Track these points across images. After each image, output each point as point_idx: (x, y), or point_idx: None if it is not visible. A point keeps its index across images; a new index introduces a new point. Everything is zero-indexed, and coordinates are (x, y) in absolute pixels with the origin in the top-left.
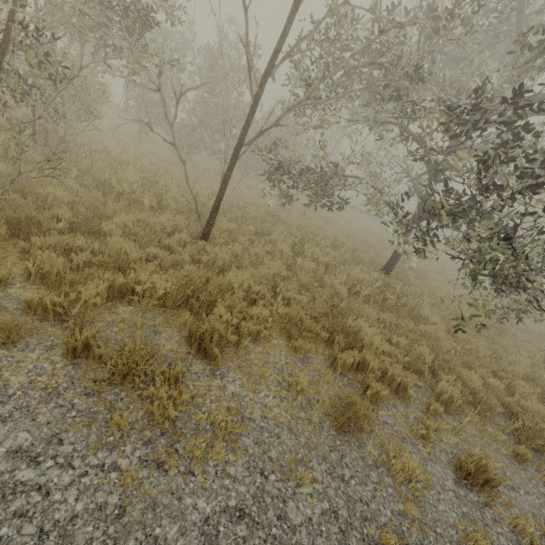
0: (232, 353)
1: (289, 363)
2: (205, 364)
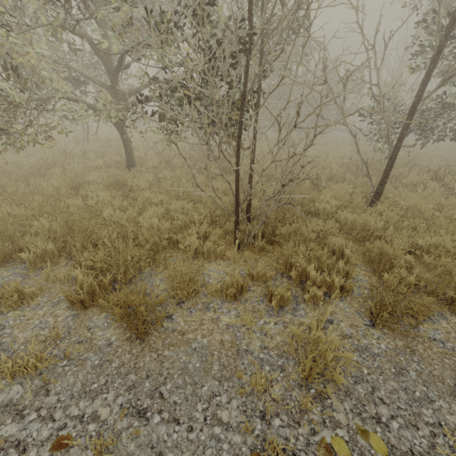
0: None
1: None
2: None
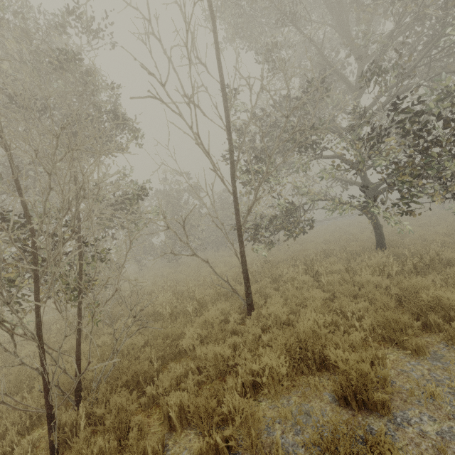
0: (381, 391)
1: (429, 368)
2: (378, 417)
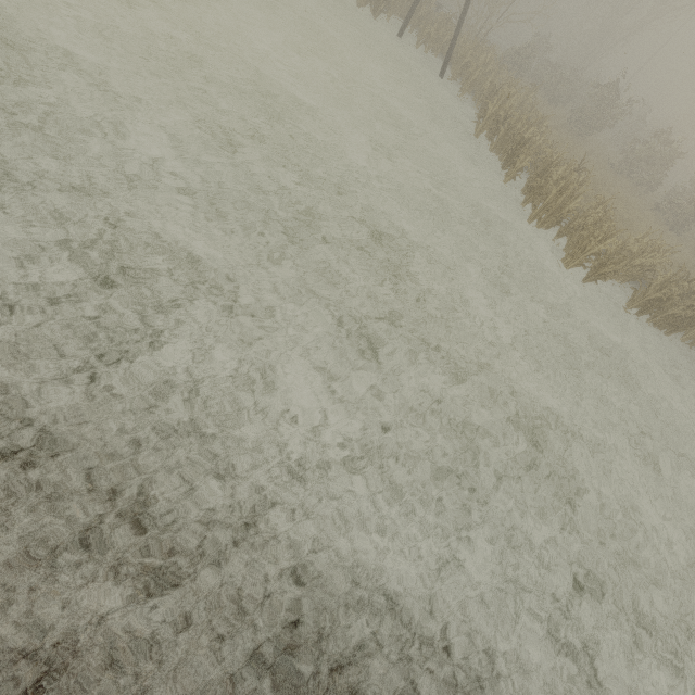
0: None
1: None
2: None
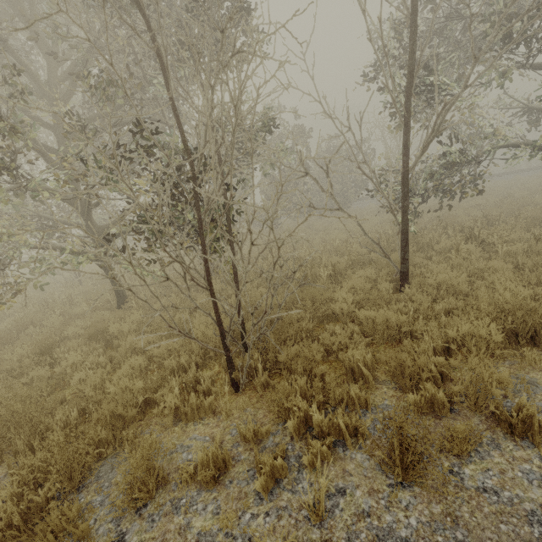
0: None
1: None
2: None
